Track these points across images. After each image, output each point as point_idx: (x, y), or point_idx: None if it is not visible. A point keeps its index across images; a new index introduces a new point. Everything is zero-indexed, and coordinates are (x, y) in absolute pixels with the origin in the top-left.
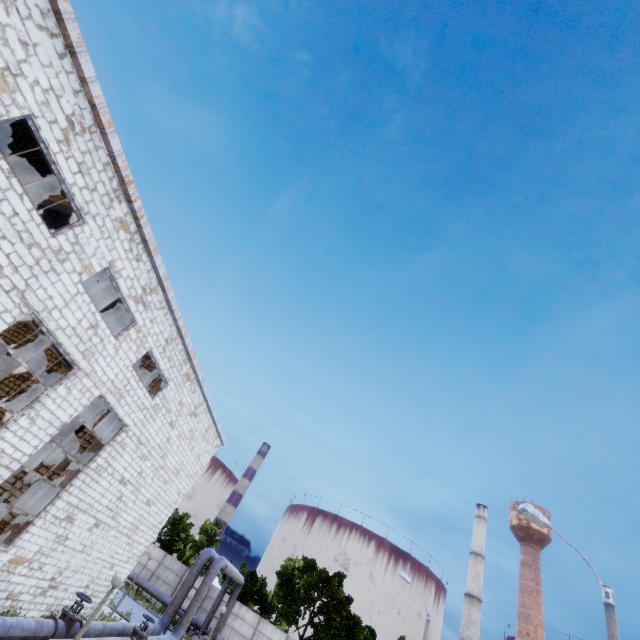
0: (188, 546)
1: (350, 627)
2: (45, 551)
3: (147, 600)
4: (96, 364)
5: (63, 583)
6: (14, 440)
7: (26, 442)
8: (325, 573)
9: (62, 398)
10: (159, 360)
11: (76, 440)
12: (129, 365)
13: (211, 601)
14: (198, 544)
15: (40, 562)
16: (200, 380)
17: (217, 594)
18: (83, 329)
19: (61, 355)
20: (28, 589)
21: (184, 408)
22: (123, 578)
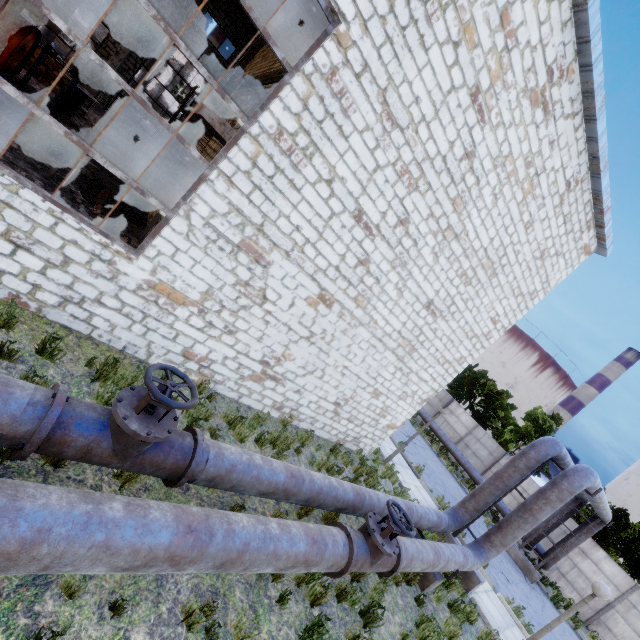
0: (507, 428)
1: None
2: (225, 302)
3: (451, 463)
4: None
5: (290, 380)
6: None
7: None
8: None
9: None
10: None
11: (246, 81)
12: None
13: None
14: (522, 431)
15: (224, 320)
16: None
17: None
18: None
19: None
20: (222, 359)
21: (514, 57)
22: (399, 420)
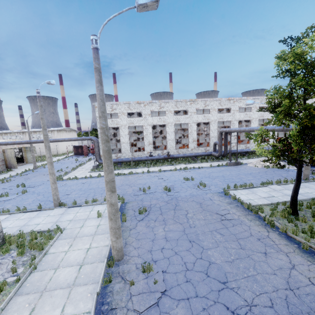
0: None
1: None
2: None
3: None
4: None
5: None
6: None
7: None
8: None
9: None
10: None
11: None
12: None
13: None
14: None
15: None
16: None
17: None
18: None
19: None
20: None
21: None
22: None
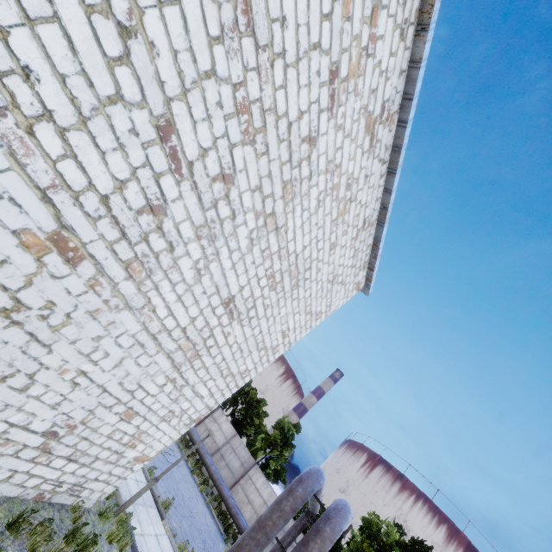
0: (260, 436)
1: None
2: None
3: (204, 480)
4: None
5: None
6: None
7: None
8: None
9: None
10: None
11: None
12: None
13: None
14: (271, 439)
15: None
16: None
17: None
18: None
19: None
20: None
21: (368, 67)
22: (155, 448)
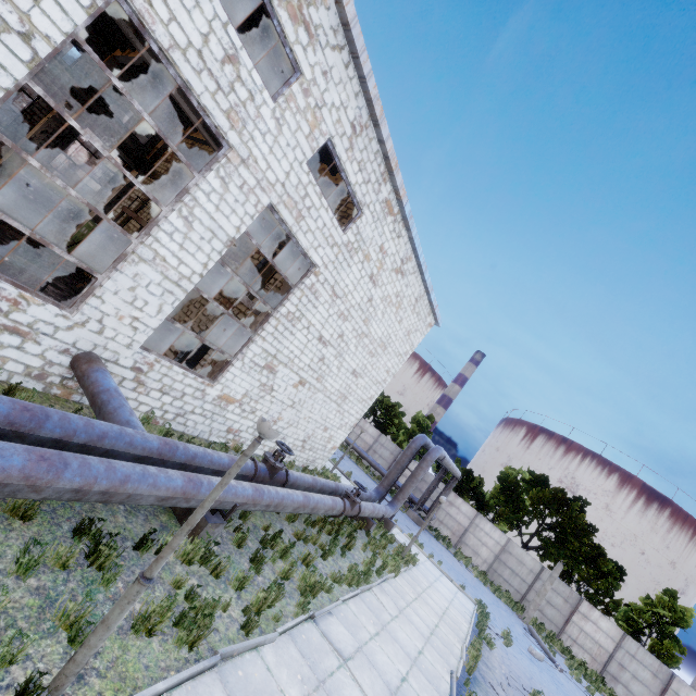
0: (401, 432)
1: (592, 556)
2: (253, 396)
3: (366, 467)
4: (253, 145)
5: (280, 432)
6: (173, 247)
7: (190, 255)
8: (561, 493)
9: (218, 195)
10: (345, 164)
11: (263, 281)
12: (302, 161)
13: (425, 484)
14: (410, 432)
15: (251, 406)
16: (406, 215)
17: (431, 480)
18: (215, 61)
19: (207, 130)
20: (246, 429)
21: (387, 259)
22: (338, 443)
